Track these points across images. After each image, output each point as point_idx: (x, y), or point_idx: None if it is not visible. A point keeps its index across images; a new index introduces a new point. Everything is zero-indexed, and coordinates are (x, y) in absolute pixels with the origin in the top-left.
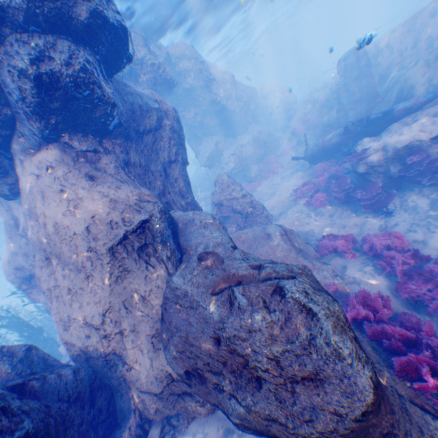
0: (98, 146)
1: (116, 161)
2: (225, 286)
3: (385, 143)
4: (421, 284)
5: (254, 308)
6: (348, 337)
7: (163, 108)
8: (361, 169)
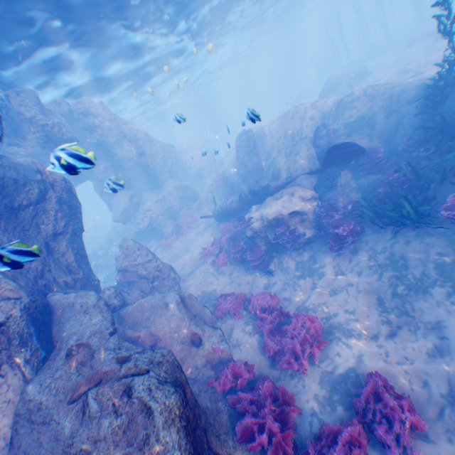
0: None
1: None
2: (85, 389)
3: (263, 214)
4: (278, 341)
5: (104, 414)
6: (176, 427)
7: (49, 179)
8: (249, 234)
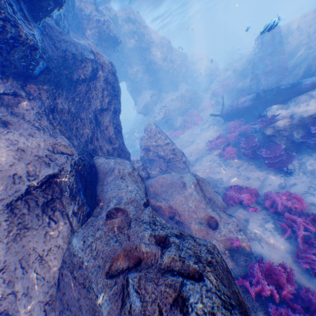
0: (20, 90)
1: (40, 107)
2: (124, 266)
3: (293, 111)
4: None
5: None
6: None
7: (99, 60)
8: (268, 131)
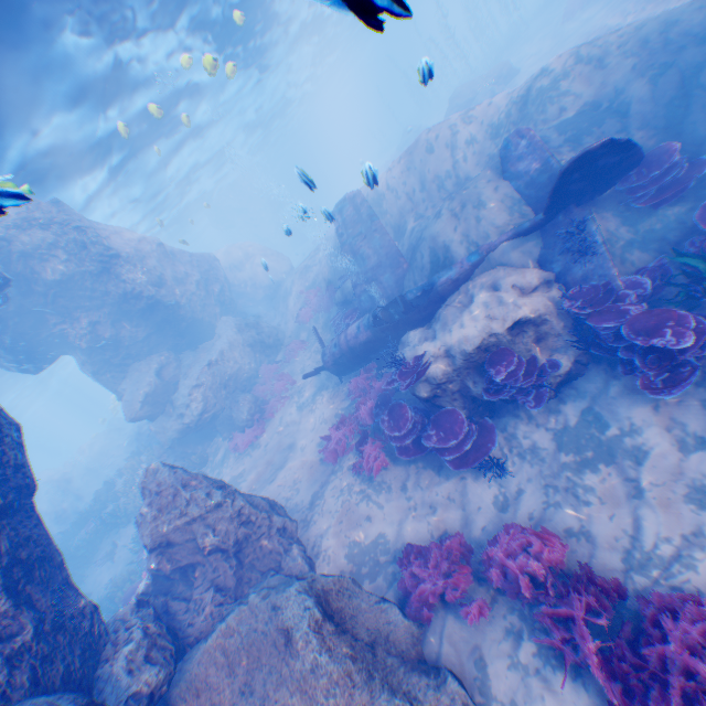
0: None
1: None
2: None
3: (446, 343)
4: None
5: None
6: None
7: None
8: (424, 392)
